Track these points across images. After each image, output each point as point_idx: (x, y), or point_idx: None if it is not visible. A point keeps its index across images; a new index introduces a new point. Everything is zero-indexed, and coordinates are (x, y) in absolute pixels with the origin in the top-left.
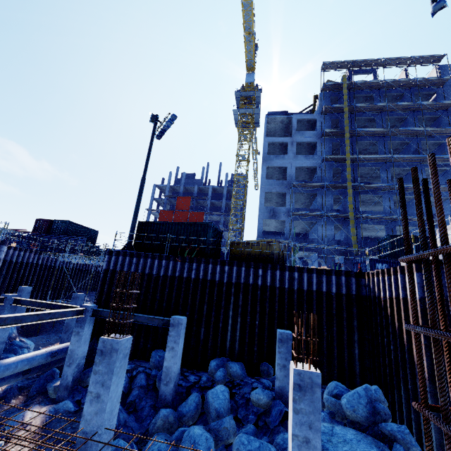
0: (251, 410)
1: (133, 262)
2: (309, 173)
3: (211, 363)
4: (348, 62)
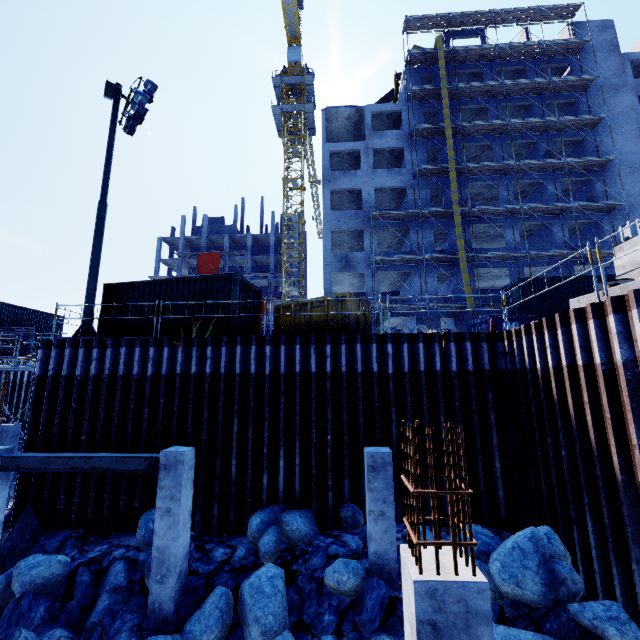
0: (328, 604)
1: (93, 357)
2: (395, 198)
3: (252, 522)
4: (443, 17)
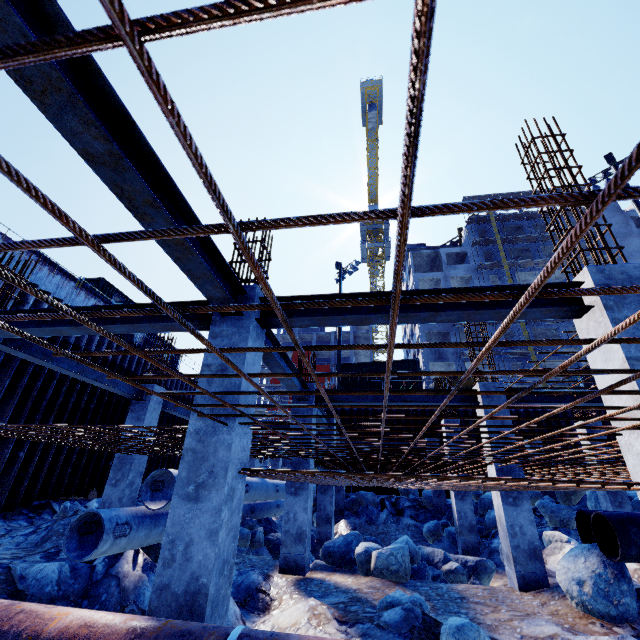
0: None
1: None
2: None
3: None
4: (489, 196)
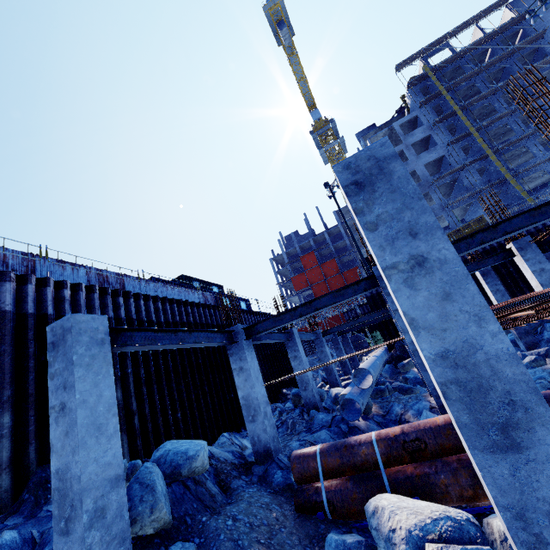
0: None
1: None
2: (435, 164)
3: None
4: (419, 52)
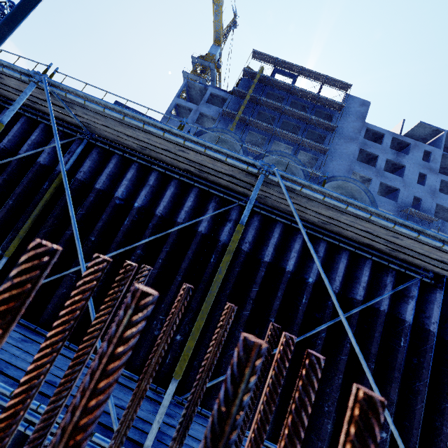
0: None
1: None
2: None
3: None
4: (274, 58)
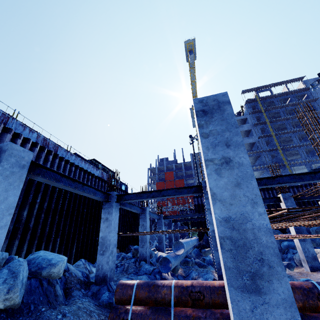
0: None
1: None
2: (250, 145)
3: None
4: (255, 88)
